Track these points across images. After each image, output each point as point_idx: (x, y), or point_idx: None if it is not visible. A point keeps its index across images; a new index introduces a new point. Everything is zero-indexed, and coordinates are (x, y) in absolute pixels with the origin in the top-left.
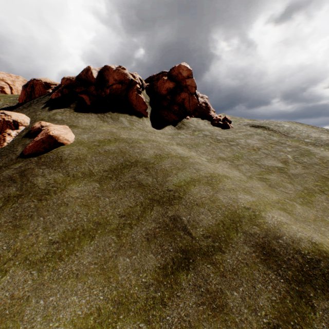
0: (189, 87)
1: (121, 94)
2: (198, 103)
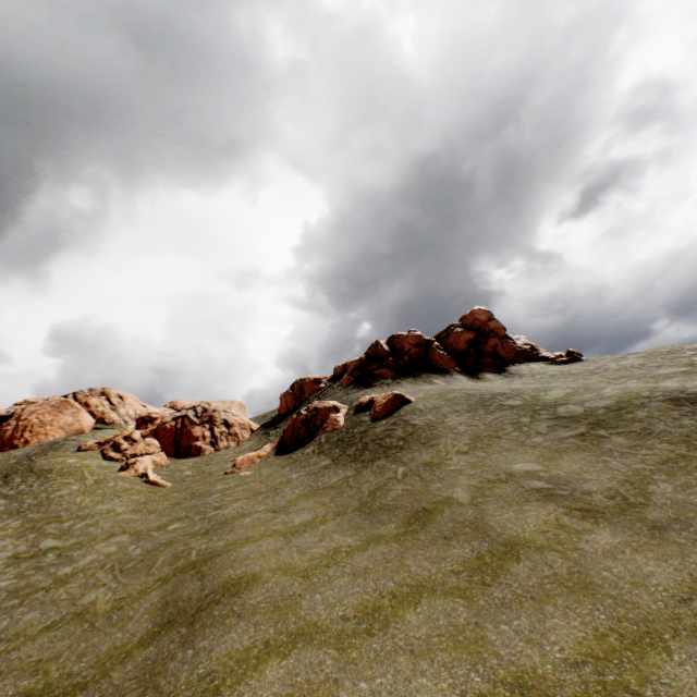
0: (495, 330)
1: (420, 358)
2: (516, 347)
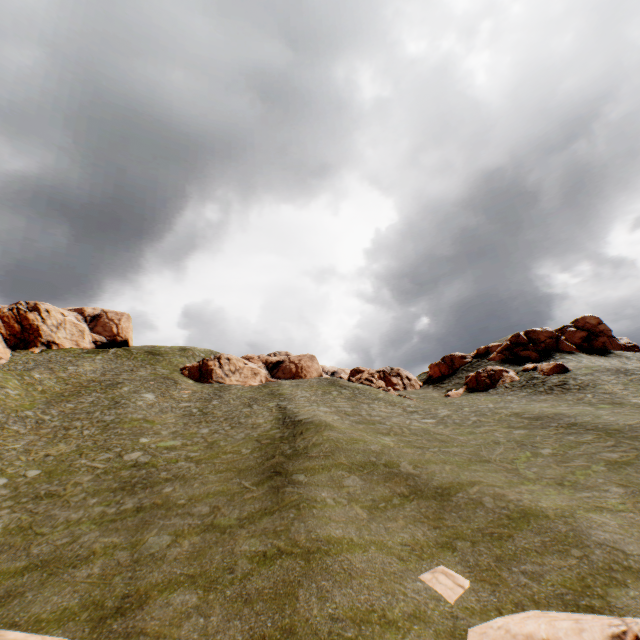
0: (603, 331)
1: (552, 346)
2: (619, 344)
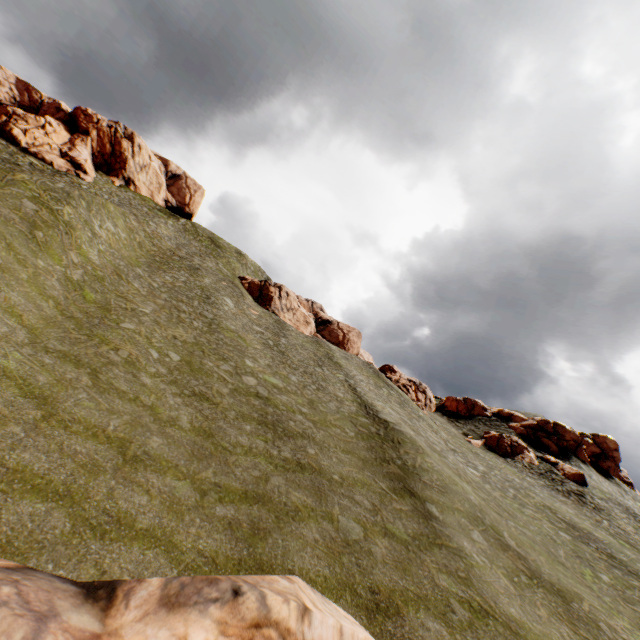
0: (615, 458)
1: (571, 448)
2: (619, 475)
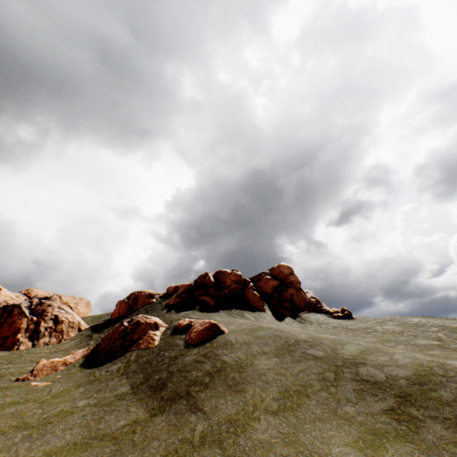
0: (294, 282)
1: (237, 293)
2: (306, 298)
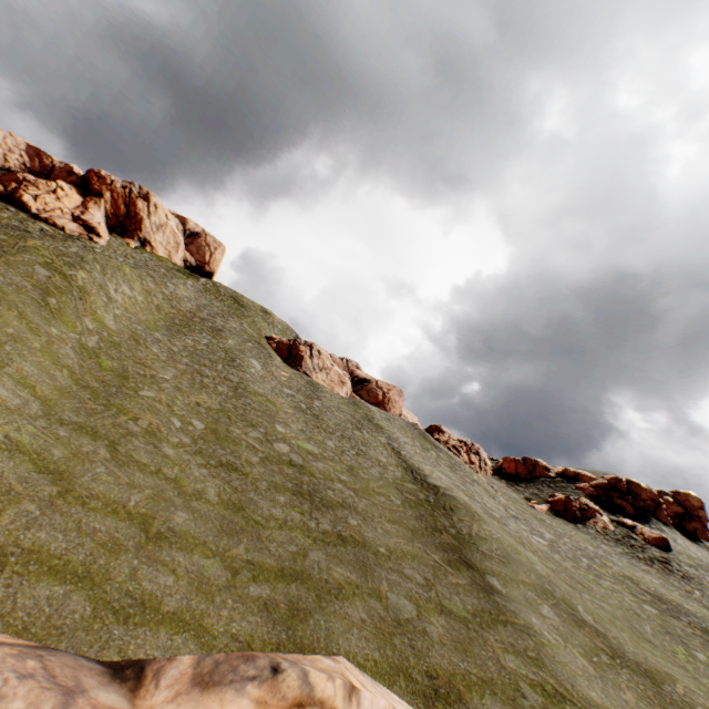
0: (701, 517)
1: (649, 508)
2: (708, 537)
